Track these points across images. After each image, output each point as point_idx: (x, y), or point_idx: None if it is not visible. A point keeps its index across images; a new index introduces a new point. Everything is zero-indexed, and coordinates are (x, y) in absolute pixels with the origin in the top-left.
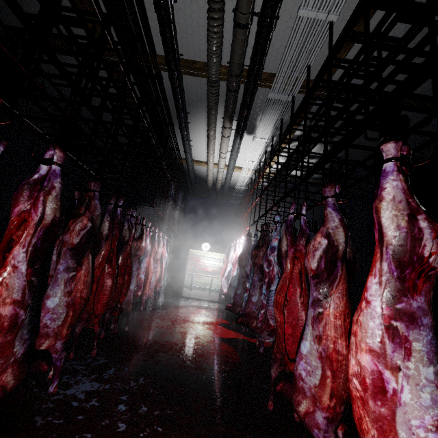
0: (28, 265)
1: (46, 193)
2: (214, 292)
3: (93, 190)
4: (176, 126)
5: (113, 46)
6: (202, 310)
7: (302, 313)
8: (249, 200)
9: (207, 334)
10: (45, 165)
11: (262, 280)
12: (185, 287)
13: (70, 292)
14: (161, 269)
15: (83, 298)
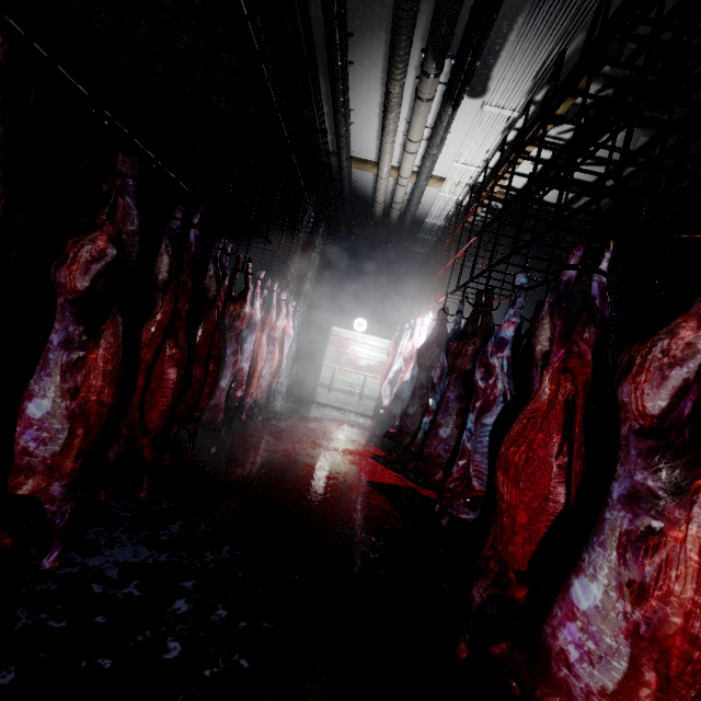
0: None
1: None
2: (367, 399)
3: (121, 173)
4: (322, 73)
5: None
6: (344, 428)
7: (557, 487)
8: (451, 246)
9: (350, 472)
10: None
11: (464, 399)
12: (321, 387)
13: (76, 391)
14: (281, 356)
15: (106, 405)
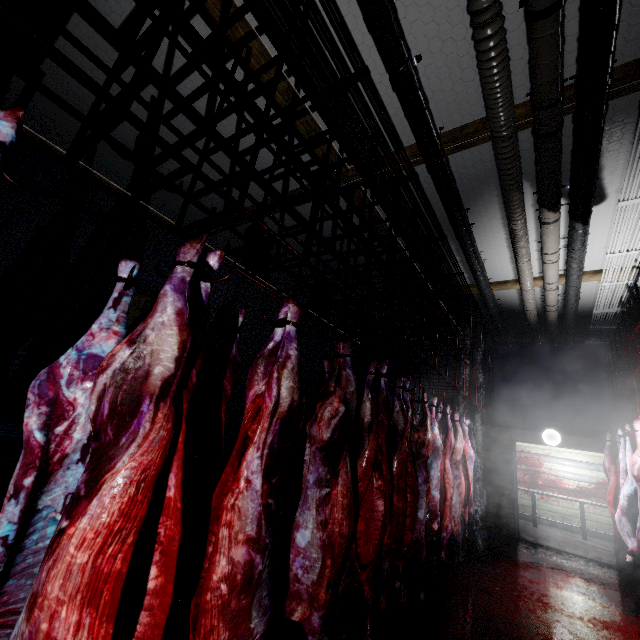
0: (263, 478)
1: (279, 365)
2: (595, 538)
3: (342, 354)
4: (450, 239)
5: (346, 153)
6: (578, 582)
7: None
8: None
9: None
10: (280, 328)
11: None
12: (522, 518)
13: (326, 524)
14: (467, 481)
15: (345, 537)
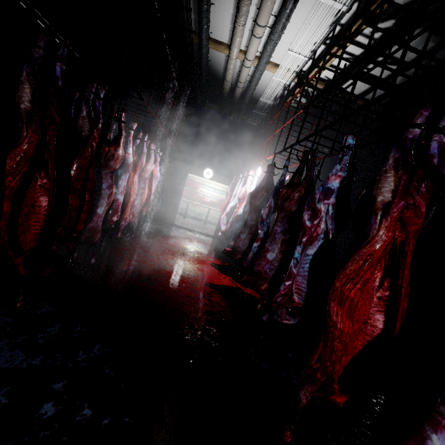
0: None
1: None
2: (209, 224)
3: None
4: None
5: None
6: (194, 244)
7: (376, 315)
8: (279, 118)
9: (198, 277)
10: None
11: (288, 233)
12: (179, 214)
13: None
14: (150, 192)
15: None
